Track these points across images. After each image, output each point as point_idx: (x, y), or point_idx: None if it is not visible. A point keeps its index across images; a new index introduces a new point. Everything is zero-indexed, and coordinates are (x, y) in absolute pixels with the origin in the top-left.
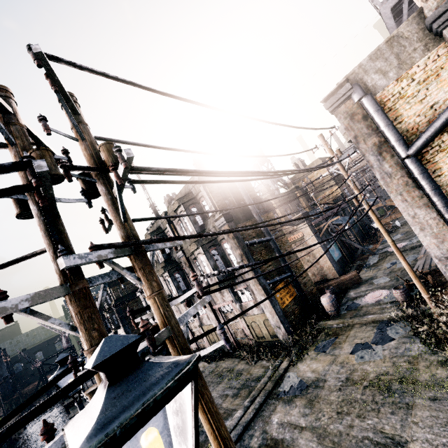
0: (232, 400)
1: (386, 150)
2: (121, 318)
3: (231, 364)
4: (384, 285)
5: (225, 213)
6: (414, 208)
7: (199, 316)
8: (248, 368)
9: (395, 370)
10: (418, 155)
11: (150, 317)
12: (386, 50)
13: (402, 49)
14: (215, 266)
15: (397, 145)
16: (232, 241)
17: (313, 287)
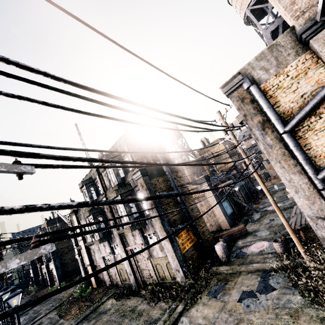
0: None
1: (268, 127)
2: (53, 253)
3: (135, 303)
4: (265, 238)
5: (141, 169)
6: (290, 174)
7: (114, 256)
8: (149, 309)
9: (279, 324)
10: (293, 132)
11: (76, 253)
12: (268, 53)
13: (280, 53)
14: (130, 212)
15: (276, 123)
16: (145, 192)
17: (209, 235)
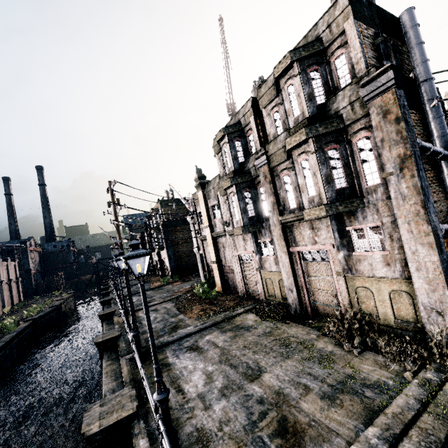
0: (324, 406)
1: None
2: (166, 240)
3: (303, 334)
4: None
5: (395, 66)
6: None
7: (261, 257)
8: (345, 355)
9: None
10: None
11: (195, 246)
12: None
13: None
14: (329, 177)
15: None
16: (391, 128)
17: None
